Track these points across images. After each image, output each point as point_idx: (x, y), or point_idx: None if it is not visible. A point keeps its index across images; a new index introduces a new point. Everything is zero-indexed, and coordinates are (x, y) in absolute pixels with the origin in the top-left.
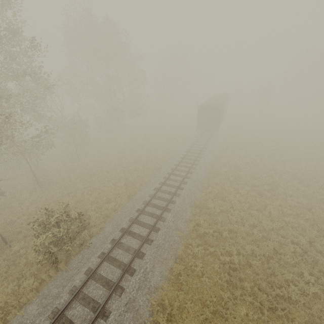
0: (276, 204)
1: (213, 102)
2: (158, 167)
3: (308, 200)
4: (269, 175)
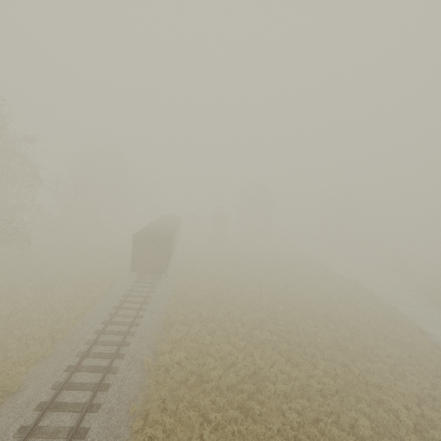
0: (273, 432)
1: (158, 228)
2: (13, 389)
3: (310, 402)
4: (248, 355)
